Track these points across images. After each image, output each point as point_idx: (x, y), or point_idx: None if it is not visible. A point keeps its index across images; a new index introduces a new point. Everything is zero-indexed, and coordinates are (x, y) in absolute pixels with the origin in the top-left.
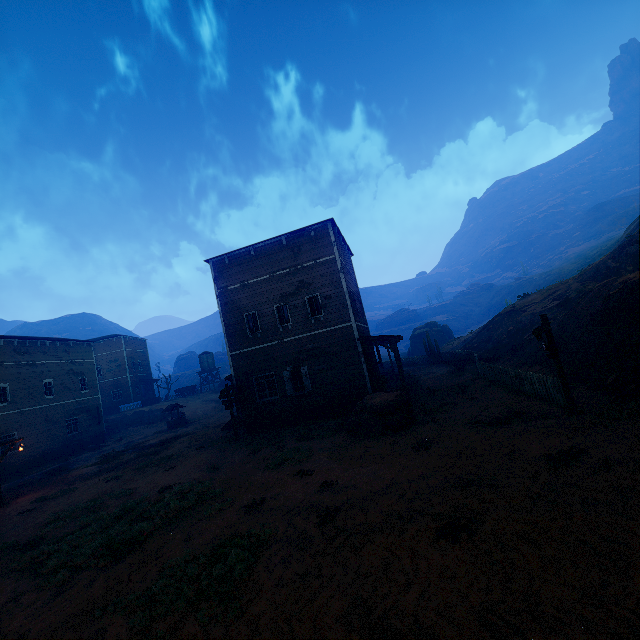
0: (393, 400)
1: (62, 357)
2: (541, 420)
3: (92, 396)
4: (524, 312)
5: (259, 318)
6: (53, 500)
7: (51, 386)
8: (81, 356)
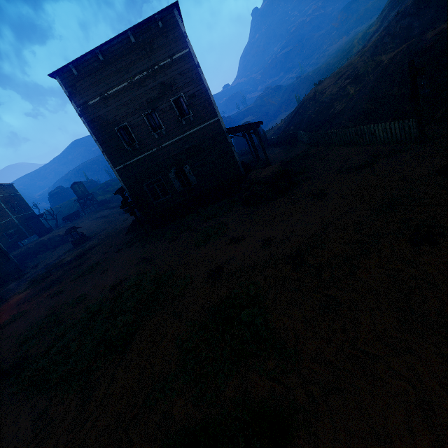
0: (278, 170)
1: None
2: (402, 153)
3: None
4: (325, 94)
5: (131, 130)
6: (10, 326)
7: None
8: None
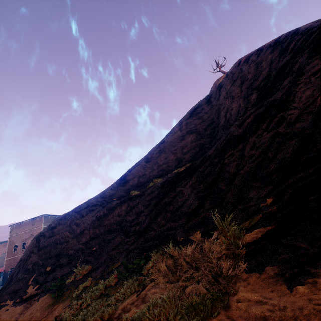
0: None
1: None
2: None
3: None
4: None
5: (17, 246)
6: None
7: None
8: None
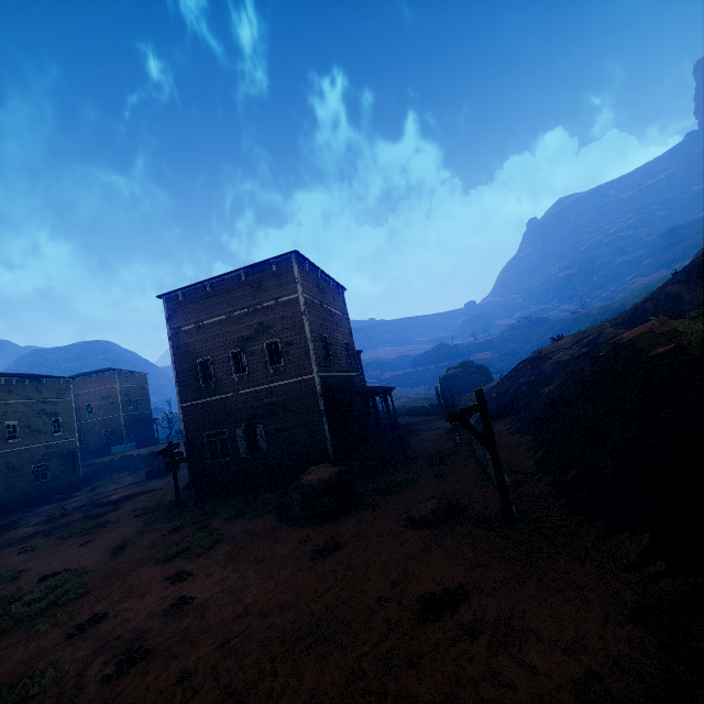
0: (326, 479)
1: (32, 396)
2: (468, 528)
3: (68, 439)
4: (549, 359)
5: (213, 365)
6: None
7: (16, 428)
8: (56, 394)
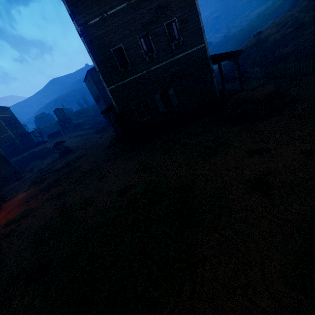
0: (275, 90)
1: None
2: None
3: None
4: (267, 41)
5: (126, 52)
6: (21, 222)
7: None
8: None
